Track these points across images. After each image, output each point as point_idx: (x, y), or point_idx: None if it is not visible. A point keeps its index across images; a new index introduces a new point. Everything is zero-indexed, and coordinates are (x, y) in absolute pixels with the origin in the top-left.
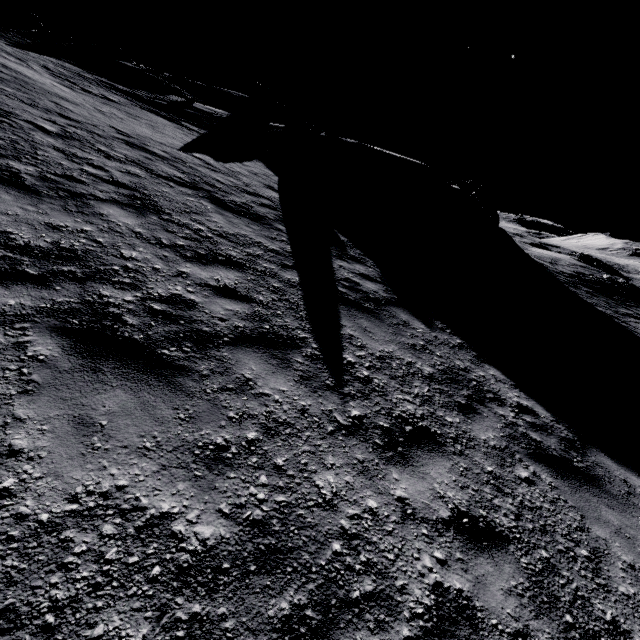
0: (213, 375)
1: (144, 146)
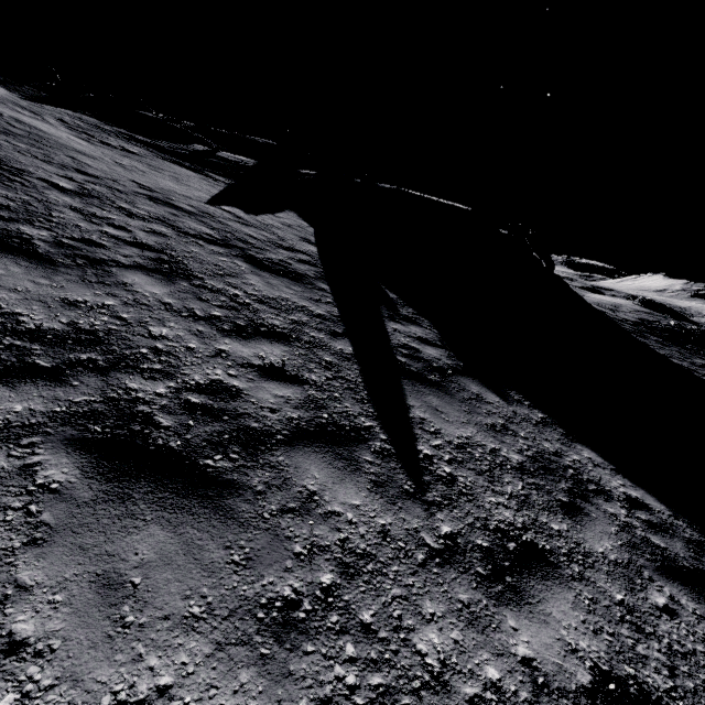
0: (269, 491)
1: (169, 201)
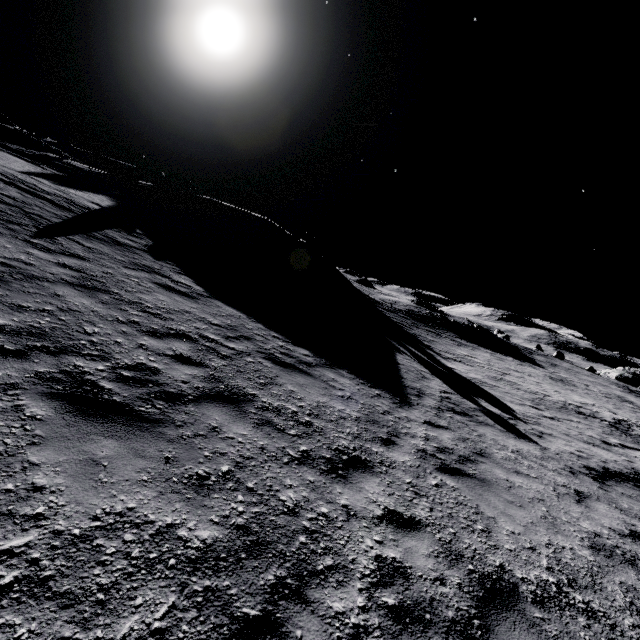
0: None
1: None
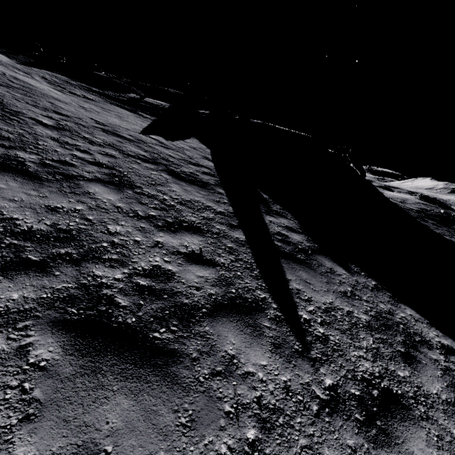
0: (201, 357)
1: (115, 132)
